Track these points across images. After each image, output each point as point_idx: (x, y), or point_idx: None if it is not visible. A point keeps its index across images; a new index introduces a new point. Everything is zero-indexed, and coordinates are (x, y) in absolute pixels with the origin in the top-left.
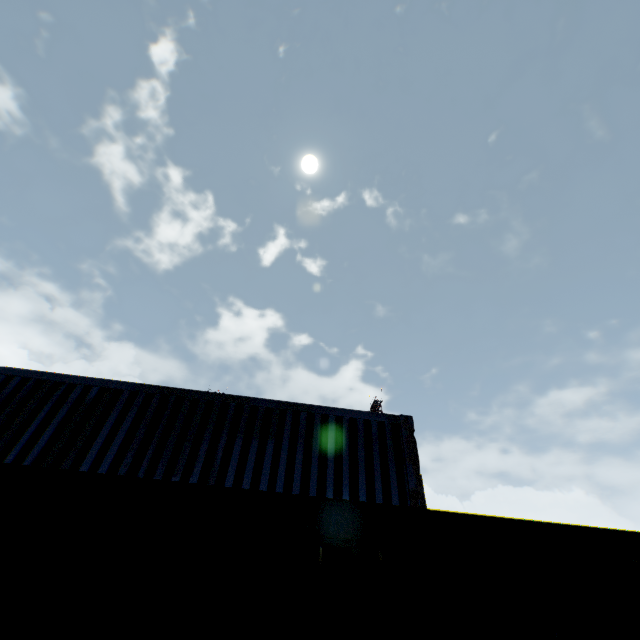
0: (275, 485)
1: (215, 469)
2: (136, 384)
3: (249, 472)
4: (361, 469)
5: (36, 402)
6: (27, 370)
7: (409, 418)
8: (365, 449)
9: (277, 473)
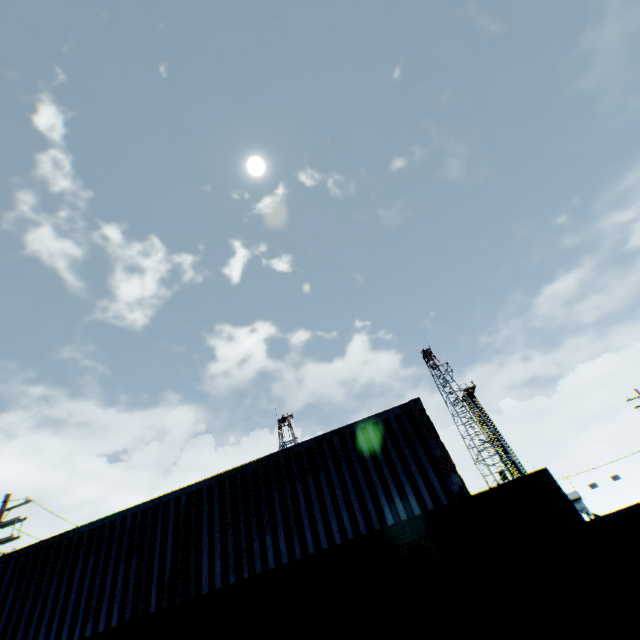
0: (338, 505)
1: (291, 514)
2: (208, 479)
3: (316, 504)
4: (396, 461)
5: (150, 527)
6: (132, 507)
7: (417, 400)
8: (393, 443)
9: (336, 495)
